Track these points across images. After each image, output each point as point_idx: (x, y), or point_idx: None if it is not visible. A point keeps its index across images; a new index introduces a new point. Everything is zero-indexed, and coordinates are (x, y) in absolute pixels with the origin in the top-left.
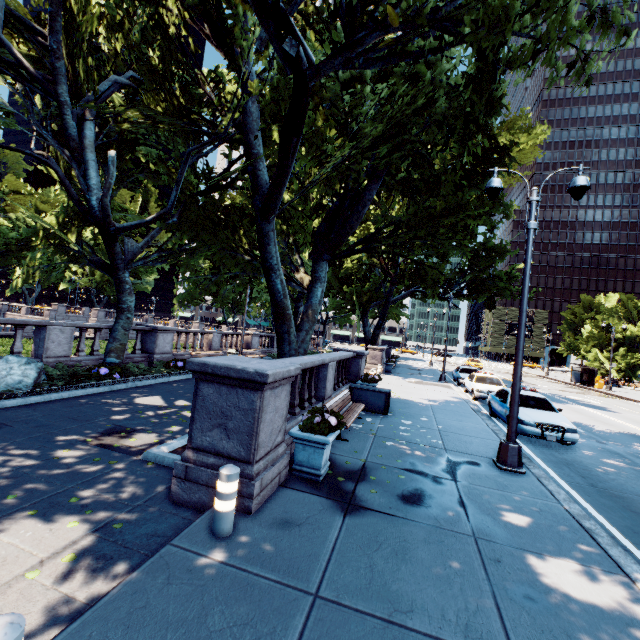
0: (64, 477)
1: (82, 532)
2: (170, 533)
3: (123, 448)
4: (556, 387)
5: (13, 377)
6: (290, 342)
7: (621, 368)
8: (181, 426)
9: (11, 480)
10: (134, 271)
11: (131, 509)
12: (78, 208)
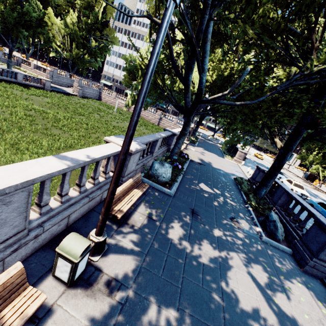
0: (261, 253)
1: (306, 289)
2: (324, 290)
3: (248, 231)
4: (300, 181)
5: (168, 174)
6: (274, 179)
7: (324, 176)
8: (241, 213)
9: (252, 255)
10: (94, 55)
11: (300, 275)
12: (175, 69)
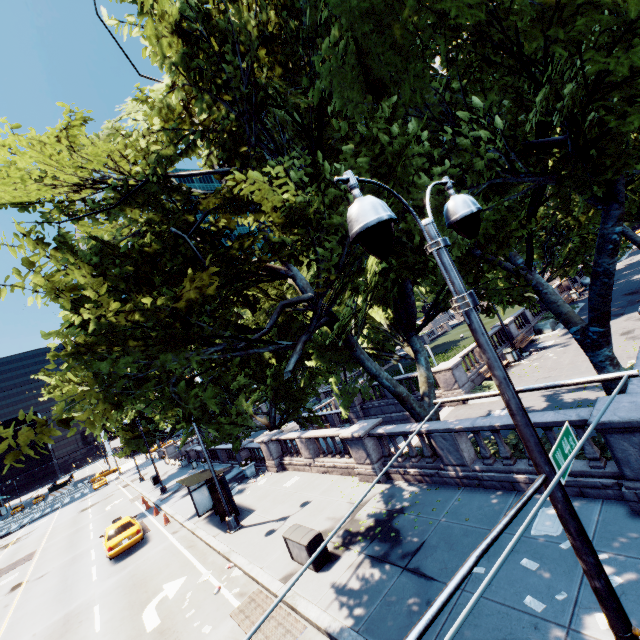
0: None
1: None
2: None
3: None
4: None
5: None
6: None
7: None
8: None
9: None
10: None
11: None
12: None
